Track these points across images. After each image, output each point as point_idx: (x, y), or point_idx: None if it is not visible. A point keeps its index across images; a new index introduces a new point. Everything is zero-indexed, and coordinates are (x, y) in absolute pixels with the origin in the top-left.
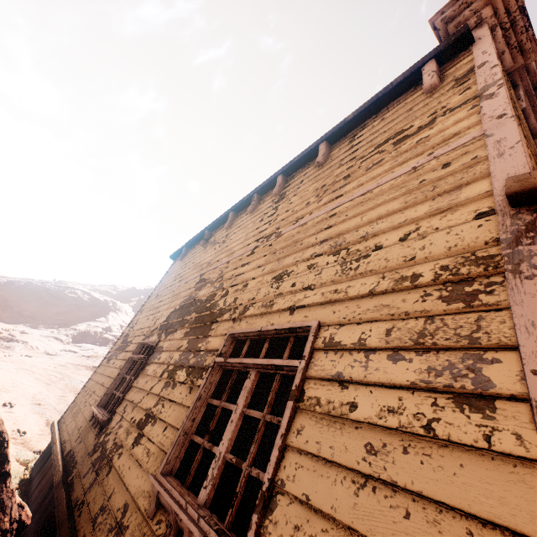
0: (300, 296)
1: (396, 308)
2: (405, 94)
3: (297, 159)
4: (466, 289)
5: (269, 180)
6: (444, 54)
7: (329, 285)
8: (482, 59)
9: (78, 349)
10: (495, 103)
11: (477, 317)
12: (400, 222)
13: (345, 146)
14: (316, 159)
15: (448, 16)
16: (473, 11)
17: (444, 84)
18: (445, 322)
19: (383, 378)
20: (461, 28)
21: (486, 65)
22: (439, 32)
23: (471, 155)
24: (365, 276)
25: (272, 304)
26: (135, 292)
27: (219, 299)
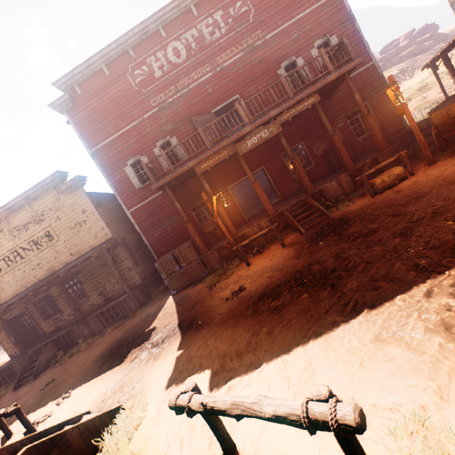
0: None
1: None
2: None
3: None
4: None
5: None
6: None
7: None
8: None
9: None
10: None
11: None
12: None
13: None
14: None
15: None
16: None
17: None
18: None
19: None
20: None
21: None
22: None
23: None
24: None
25: None
26: None
27: None
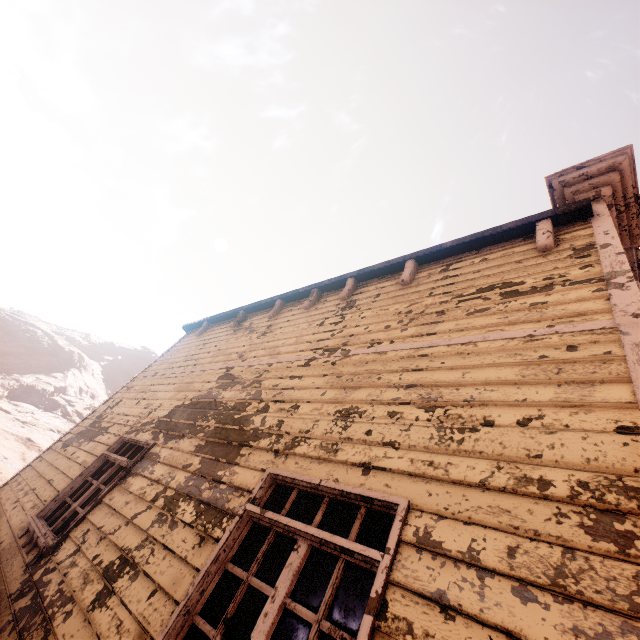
0: (379, 452)
1: (520, 519)
2: (513, 241)
3: (377, 267)
4: (615, 525)
5: (337, 280)
6: (561, 217)
7: (420, 451)
8: (605, 240)
9: (13, 408)
10: (627, 297)
11: (635, 572)
12: (518, 400)
13: (437, 273)
14: (401, 276)
15: (567, 181)
16: (593, 185)
17: (560, 248)
18: (591, 564)
19: (508, 622)
20: (583, 199)
21: (610, 247)
22: (554, 191)
23: (603, 348)
24: (472, 456)
25: (336, 450)
26: (112, 349)
27: (254, 412)
